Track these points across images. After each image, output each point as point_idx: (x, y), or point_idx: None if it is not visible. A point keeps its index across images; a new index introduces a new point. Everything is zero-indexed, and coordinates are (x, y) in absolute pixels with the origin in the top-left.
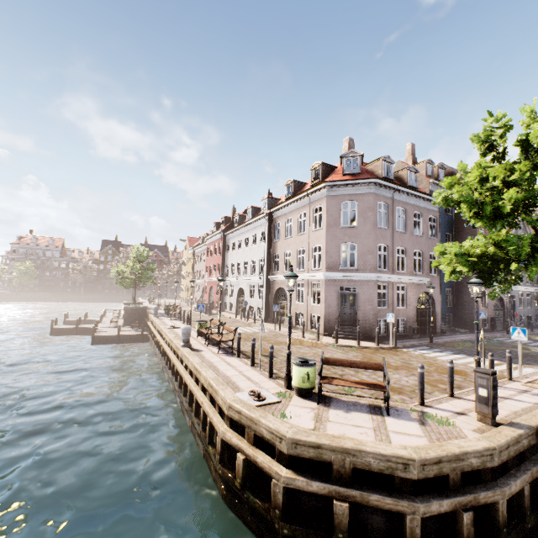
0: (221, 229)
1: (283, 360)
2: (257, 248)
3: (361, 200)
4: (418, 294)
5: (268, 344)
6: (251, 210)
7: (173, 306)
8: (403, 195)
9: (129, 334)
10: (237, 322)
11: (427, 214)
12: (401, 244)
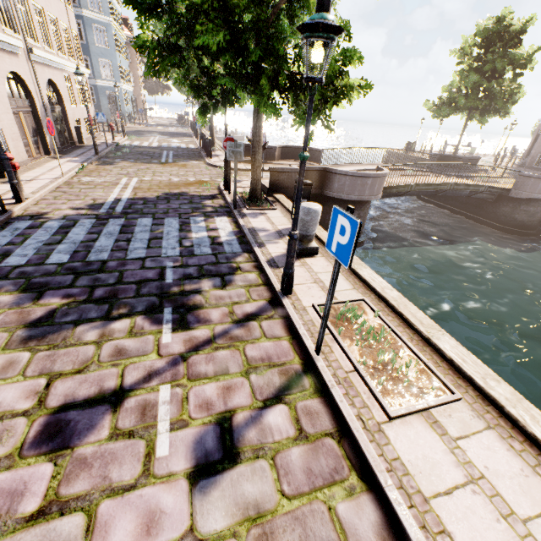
0: None
1: None
2: None
3: None
4: None
5: None
6: None
7: None
8: None
9: None
10: None
11: None
12: None
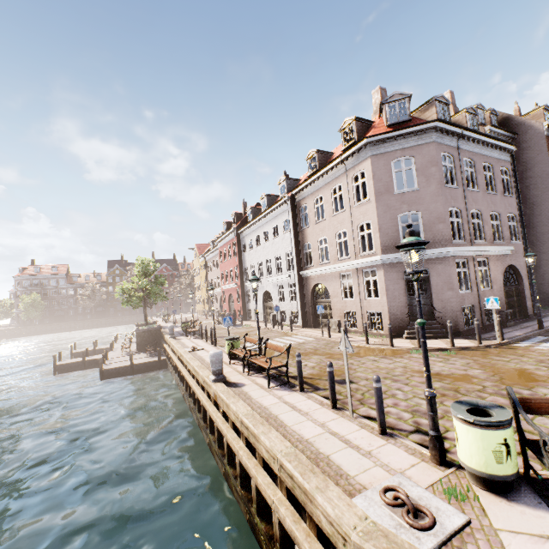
0: (233, 228)
1: (369, 386)
2: (281, 241)
3: (419, 153)
4: (502, 269)
5: (327, 359)
6: (266, 199)
7: (191, 322)
8: (469, 142)
9: (143, 361)
10: (269, 332)
11: (498, 166)
12: (475, 206)
